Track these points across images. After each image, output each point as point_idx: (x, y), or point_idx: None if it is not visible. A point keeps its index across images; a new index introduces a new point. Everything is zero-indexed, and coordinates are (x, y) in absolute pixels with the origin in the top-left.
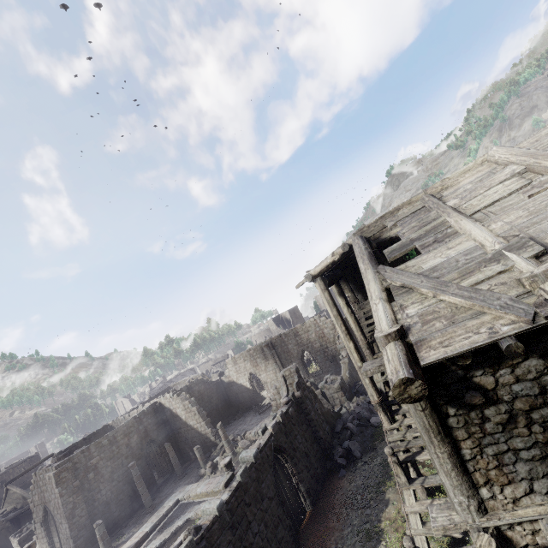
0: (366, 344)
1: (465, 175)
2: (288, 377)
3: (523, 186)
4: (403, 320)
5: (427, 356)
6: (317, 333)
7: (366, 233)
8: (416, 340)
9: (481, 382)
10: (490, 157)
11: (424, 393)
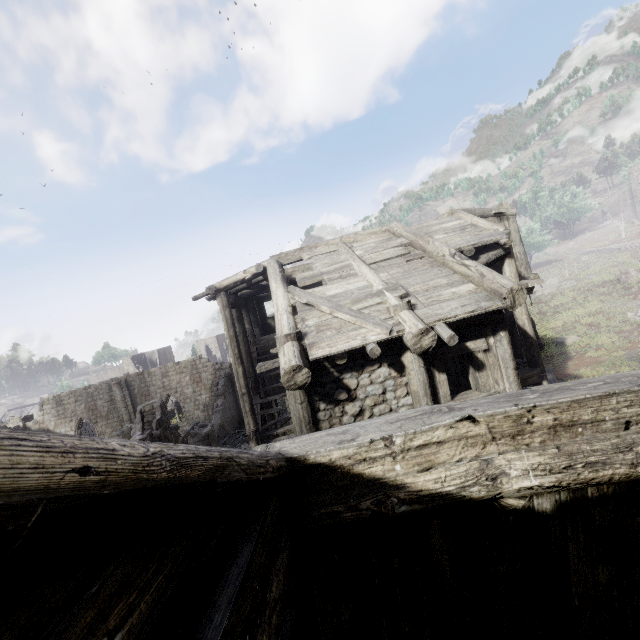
0: (254, 377)
1: (372, 236)
2: (147, 413)
3: (405, 254)
4: (303, 329)
5: (316, 353)
6: (192, 376)
7: (283, 259)
8: (310, 342)
9: (348, 383)
10: (391, 228)
11: (307, 381)
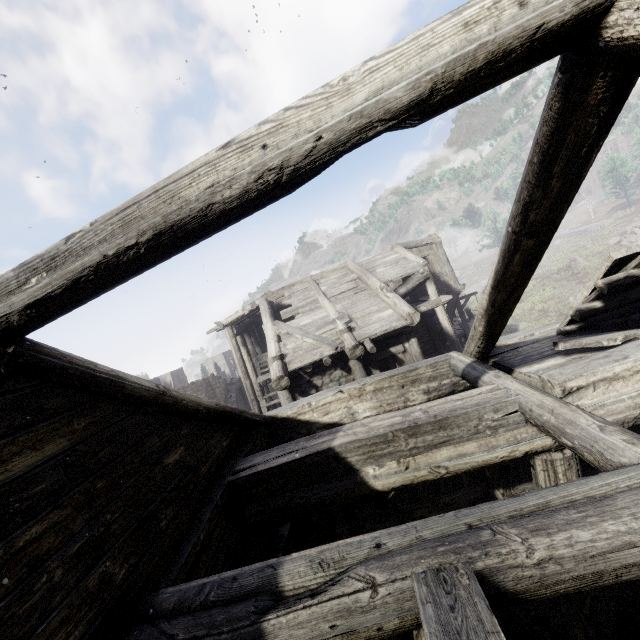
0: (259, 387)
1: (334, 272)
2: None
3: (355, 287)
4: (284, 351)
5: (292, 367)
6: (208, 393)
7: (271, 297)
8: (289, 360)
9: (316, 383)
10: (347, 265)
11: (288, 384)
